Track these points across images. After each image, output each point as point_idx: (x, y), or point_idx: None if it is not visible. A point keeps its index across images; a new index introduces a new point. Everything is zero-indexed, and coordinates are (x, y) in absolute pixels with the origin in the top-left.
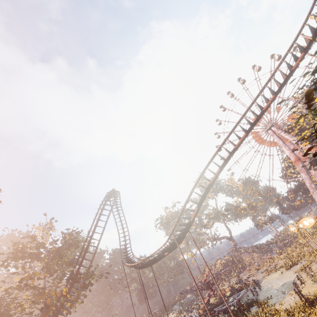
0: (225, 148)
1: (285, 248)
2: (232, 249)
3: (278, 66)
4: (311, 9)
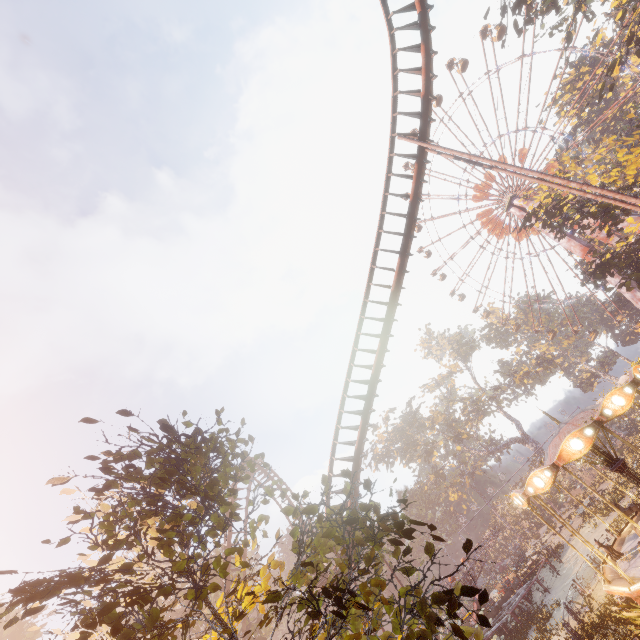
0: (354, 381)
1: (635, 431)
2: (533, 460)
3: (382, 205)
4: (393, 82)
